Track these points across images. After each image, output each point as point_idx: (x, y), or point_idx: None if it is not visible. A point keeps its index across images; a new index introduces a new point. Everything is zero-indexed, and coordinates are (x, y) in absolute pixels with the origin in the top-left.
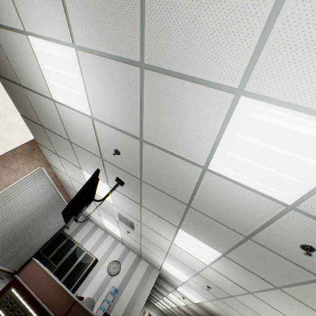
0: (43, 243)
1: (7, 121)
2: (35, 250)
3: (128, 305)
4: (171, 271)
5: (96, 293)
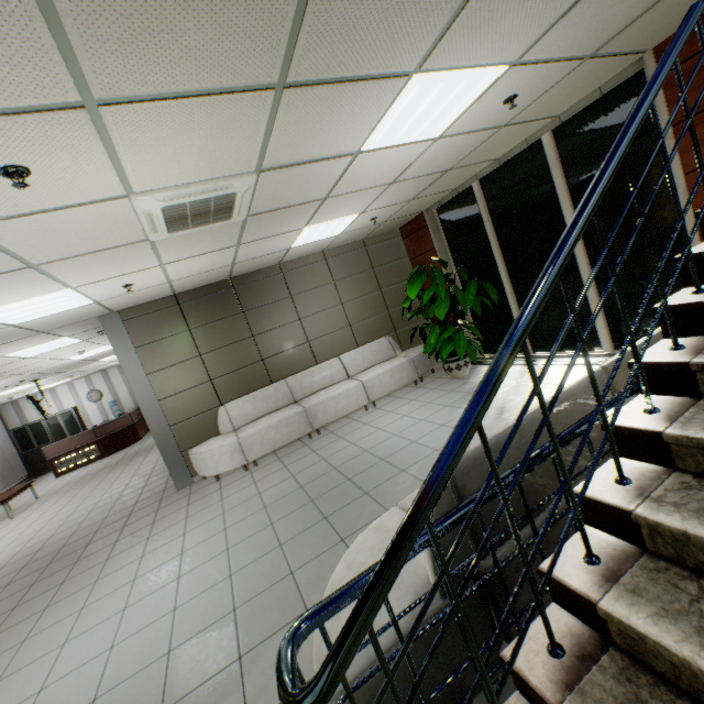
0: (15, 449)
1: None
2: (18, 458)
3: (132, 397)
4: None
5: (104, 417)
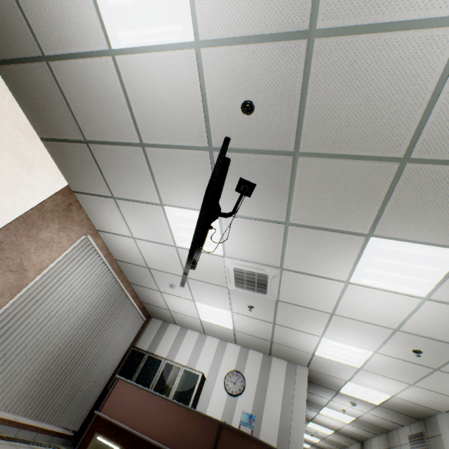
0: (109, 373)
1: (22, 152)
2: (99, 388)
3: (279, 435)
4: (333, 355)
5: None
